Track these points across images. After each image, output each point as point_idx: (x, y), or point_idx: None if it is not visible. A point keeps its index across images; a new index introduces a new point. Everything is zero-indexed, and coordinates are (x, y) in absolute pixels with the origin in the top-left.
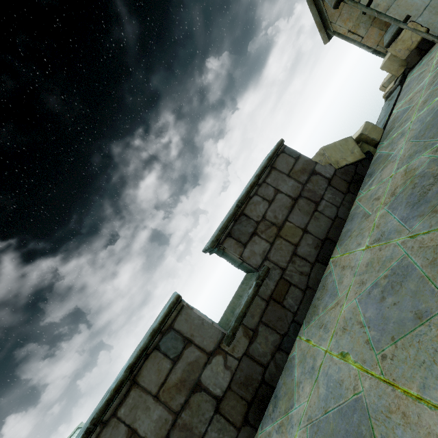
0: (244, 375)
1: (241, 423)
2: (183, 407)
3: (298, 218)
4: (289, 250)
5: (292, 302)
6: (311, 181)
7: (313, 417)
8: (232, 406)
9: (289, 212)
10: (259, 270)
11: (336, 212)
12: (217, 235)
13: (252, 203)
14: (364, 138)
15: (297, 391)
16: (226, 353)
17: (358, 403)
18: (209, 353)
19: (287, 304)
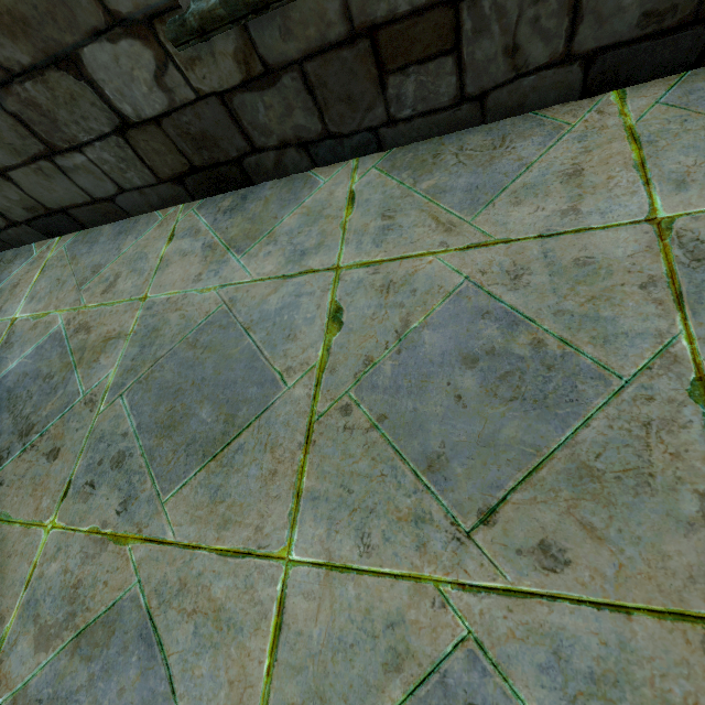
0: (201, 128)
1: (169, 178)
2: (29, 74)
3: None
4: None
5: (410, 96)
6: None
7: (236, 309)
8: (156, 150)
9: None
10: None
11: None
12: None
13: None
14: None
15: (261, 245)
16: (169, 57)
17: (271, 387)
18: (113, 14)
19: (395, 90)
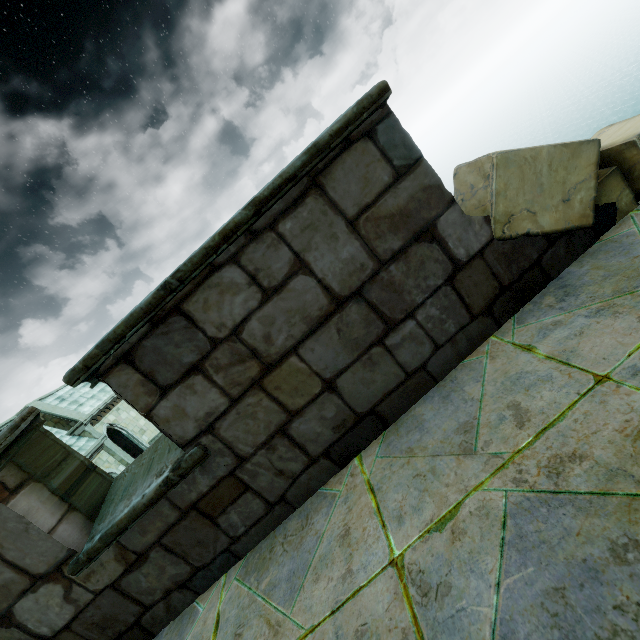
0: (102, 614)
1: None
2: None
3: (324, 353)
4: (272, 423)
5: (238, 521)
6: (407, 257)
7: None
8: None
9: (310, 332)
10: (187, 449)
11: (426, 357)
12: (90, 356)
13: (215, 285)
14: (630, 160)
15: None
16: (72, 581)
17: None
18: (36, 575)
19: (226, 523)
